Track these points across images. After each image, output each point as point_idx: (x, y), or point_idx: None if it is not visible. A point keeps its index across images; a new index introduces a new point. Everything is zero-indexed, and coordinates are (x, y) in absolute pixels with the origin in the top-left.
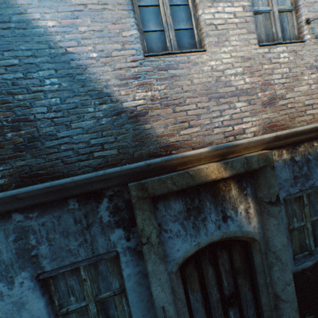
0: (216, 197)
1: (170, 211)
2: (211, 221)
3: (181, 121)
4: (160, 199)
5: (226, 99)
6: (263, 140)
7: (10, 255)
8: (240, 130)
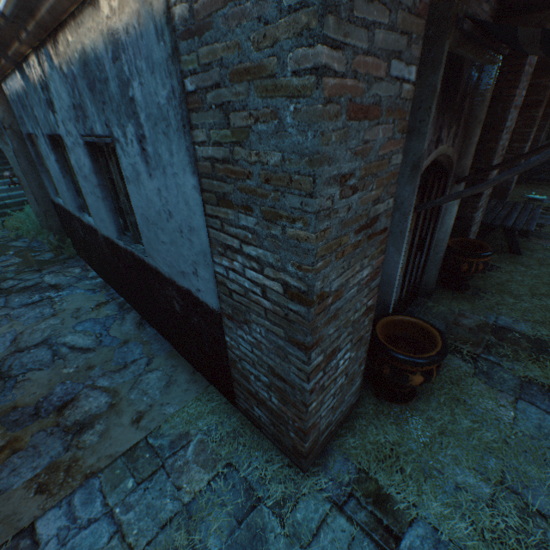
0: None
1: None
2: None
3: None
4: None
5: None
6: None
7: None
8: None
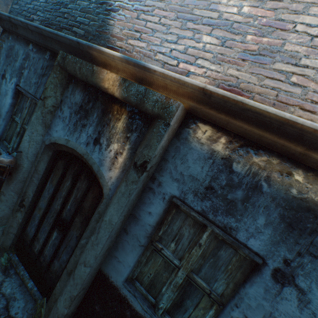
0: (105, 115)
1: (72, 97)
2: (87, 133)
3: (136, 30)
4: (73, 83)
5: (196, 26)
6: (184, 86)
7: (18, 65)
8: (184, 72)
